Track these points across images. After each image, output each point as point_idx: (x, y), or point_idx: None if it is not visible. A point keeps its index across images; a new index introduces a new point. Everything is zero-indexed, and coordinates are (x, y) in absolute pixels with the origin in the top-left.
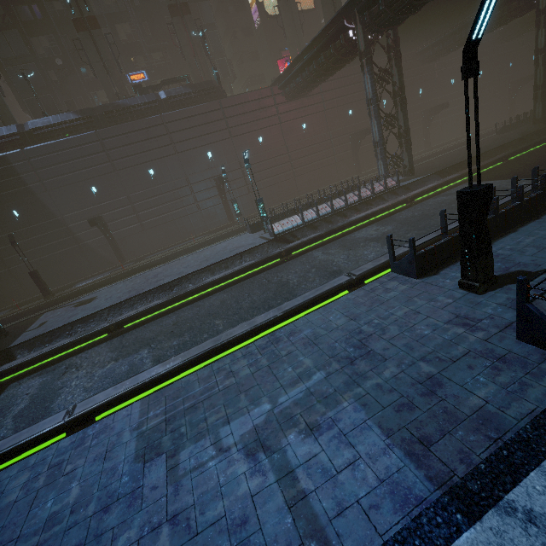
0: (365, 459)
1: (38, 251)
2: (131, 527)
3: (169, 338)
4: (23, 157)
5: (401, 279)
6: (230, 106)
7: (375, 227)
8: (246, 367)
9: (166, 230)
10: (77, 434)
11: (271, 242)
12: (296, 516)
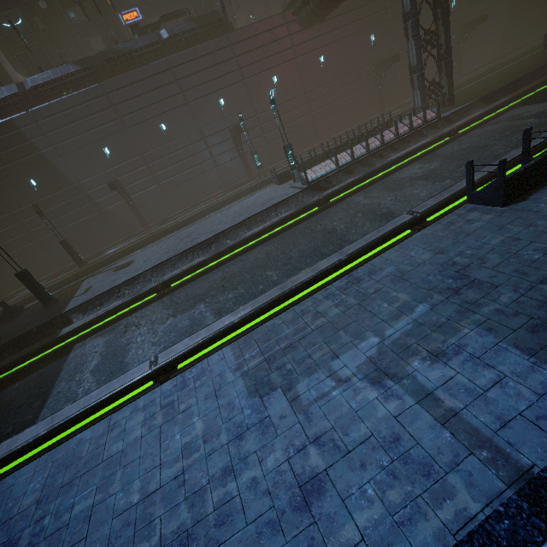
0: (512, 377)
1: (62, 220)
2: (275, 450)
3: (222, 292)
4: (30, 120)
5: (482, 209)
6: (240, 41)
7: (418, 165)
8: (333, 307)
9: (185, 190)
10: (176, 379)
11: (305, 191)
12: (453, 431)
